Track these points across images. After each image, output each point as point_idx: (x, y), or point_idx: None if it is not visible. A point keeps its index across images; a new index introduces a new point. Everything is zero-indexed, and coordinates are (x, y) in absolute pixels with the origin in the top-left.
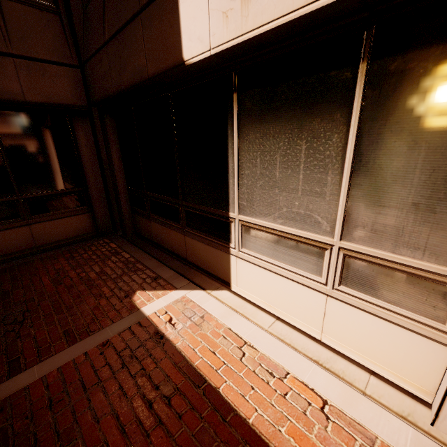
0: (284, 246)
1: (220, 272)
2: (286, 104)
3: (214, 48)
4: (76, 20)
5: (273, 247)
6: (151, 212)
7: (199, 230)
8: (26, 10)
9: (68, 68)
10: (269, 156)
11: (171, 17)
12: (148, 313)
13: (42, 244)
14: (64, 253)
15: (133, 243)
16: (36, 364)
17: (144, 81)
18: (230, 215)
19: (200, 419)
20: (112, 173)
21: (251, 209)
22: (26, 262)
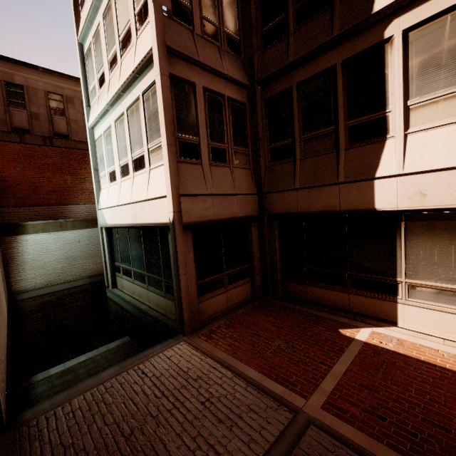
0: (444, 295)
1: (386, 316)
2: (439, 230)
3: (401, 208)
4: (262, 172)
5: (435, 296)
6: (309, 280)
7: (365, 289)
8: (240, 171)
9: (253, 196)
10: (429, 250)
11: (367, 191)
12: (362, 339)
13: (230, 305)
14: (251, 310)
15: (290, 302)
16: (335, 363)
17: (335, 211)
18: (398, 279)
19: (450, 377)
20: (272, 254)
21: (416, 276)
22: (235, 317)
